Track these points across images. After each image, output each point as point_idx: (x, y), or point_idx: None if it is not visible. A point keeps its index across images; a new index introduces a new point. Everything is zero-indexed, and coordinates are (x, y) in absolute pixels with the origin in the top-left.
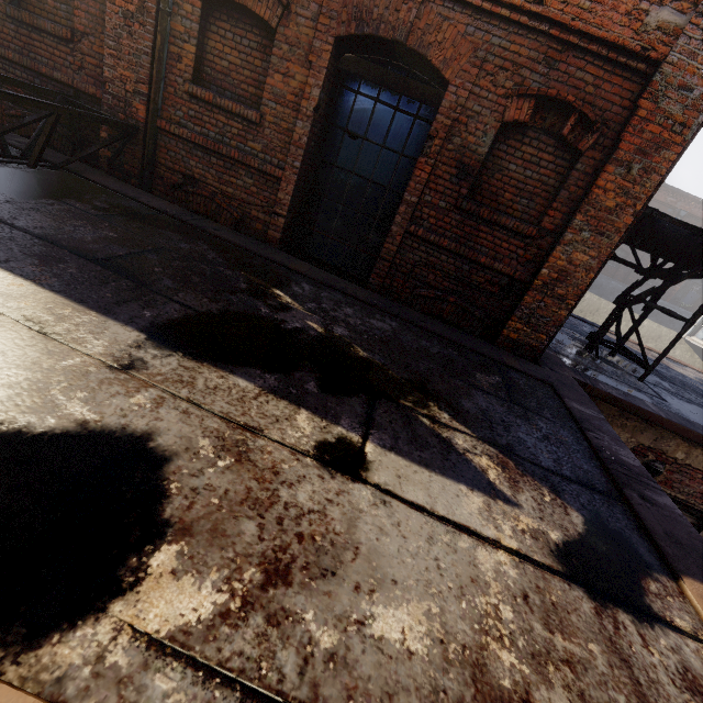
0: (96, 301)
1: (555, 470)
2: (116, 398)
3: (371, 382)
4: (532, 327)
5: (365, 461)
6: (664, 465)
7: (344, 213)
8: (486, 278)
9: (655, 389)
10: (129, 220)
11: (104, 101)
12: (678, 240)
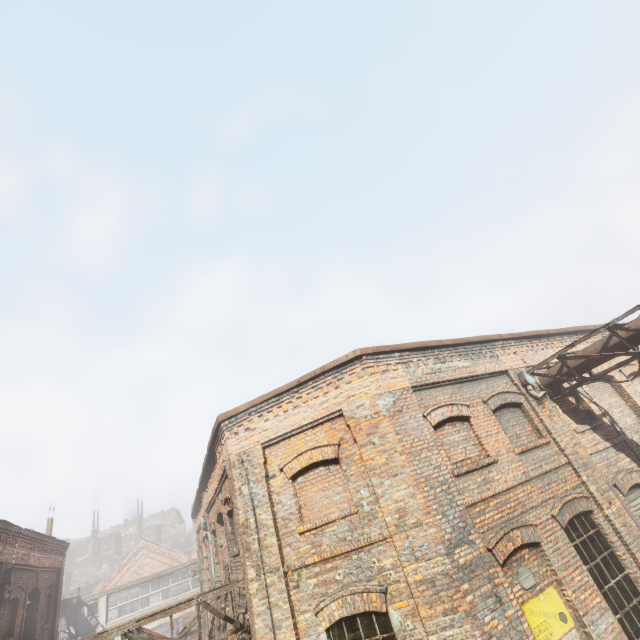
0: None
1: None
2: None
3: None
4: None
5: None
6: None
7: None
8: None
9: None
10: None
11: None
12: None
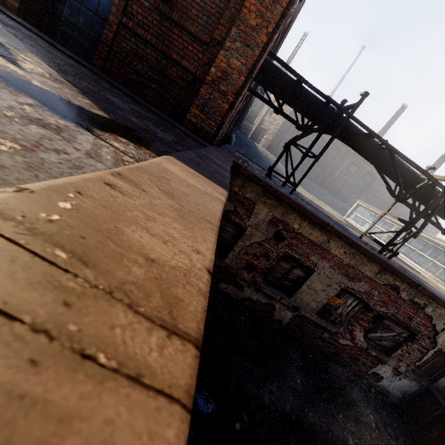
0: None
1: (128, 119)
2: None
3: None
4: (206, 115)
5: None
6: (287, 233)
7: (84, 11)
8: (177, 73)
9: (297, 199)
10: None
11: None
12: (316, 105)
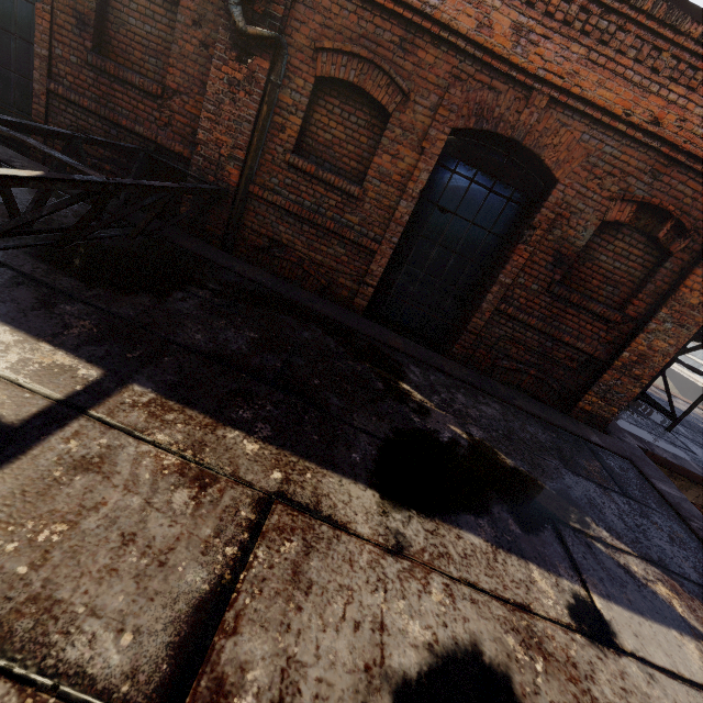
0: (314, 451)
1: (702, 583)
2: (423, 599)
3: (539, 503)
4: (606, 401)
5: (607, 623)
6: None
7: (425, 280)
8: (566, 354)
9: (681, 439)
10: (247, 305)
11: (194, 162)
12: None
